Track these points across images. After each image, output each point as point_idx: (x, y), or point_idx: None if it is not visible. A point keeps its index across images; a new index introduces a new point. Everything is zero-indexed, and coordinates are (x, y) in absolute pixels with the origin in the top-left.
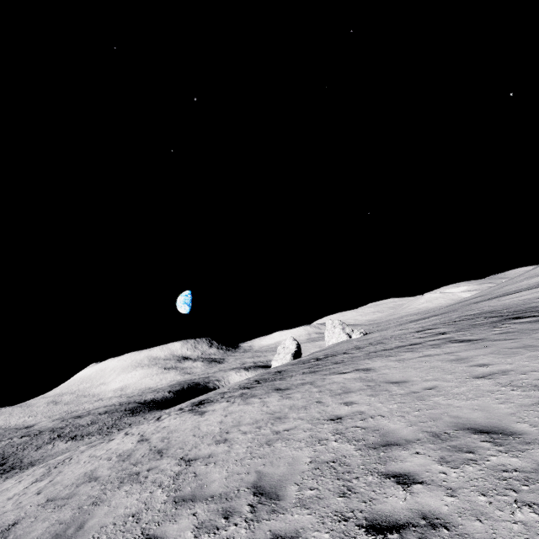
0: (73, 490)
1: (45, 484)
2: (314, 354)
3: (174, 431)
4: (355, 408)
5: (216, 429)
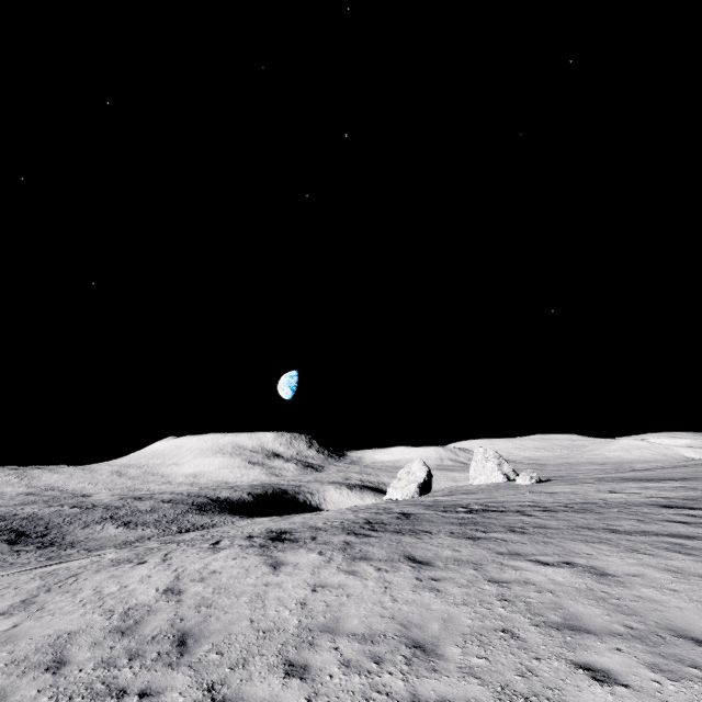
0: (10, 683)
1: (2, 632)
2: (458, 495)
3: (224, 591)
4: None
5: (291, 622)
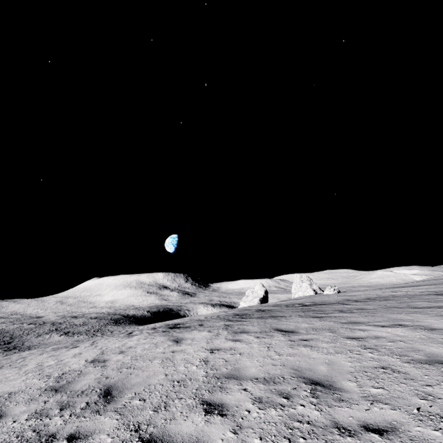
0: None
1: None
2: (290, 300)
3: (140, 357)
4: None
5: (199, 374)
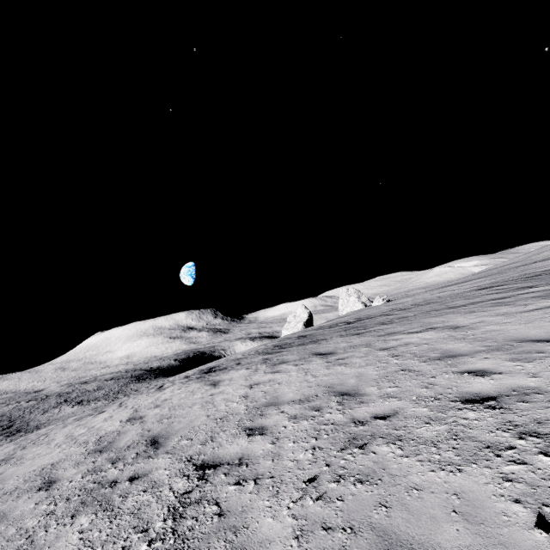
0: (7, 506)
1: None
2: (335, 320)
3: (178, 407)
4: (506, 380)
5: (240, 408)
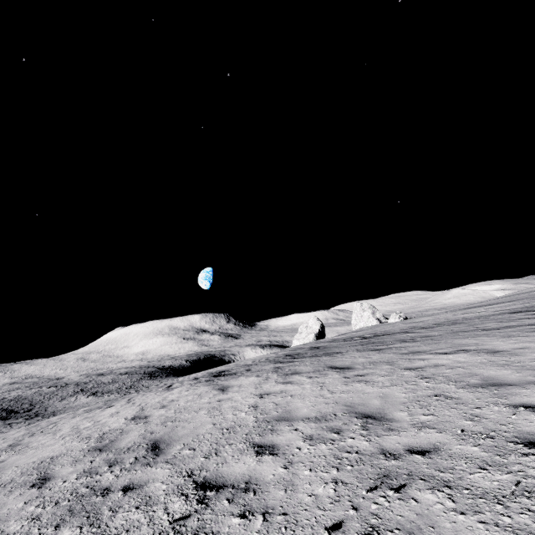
0: None
1: None
2: (349, 333)
3: (184, 410)
4: None
5: (249, 419)
